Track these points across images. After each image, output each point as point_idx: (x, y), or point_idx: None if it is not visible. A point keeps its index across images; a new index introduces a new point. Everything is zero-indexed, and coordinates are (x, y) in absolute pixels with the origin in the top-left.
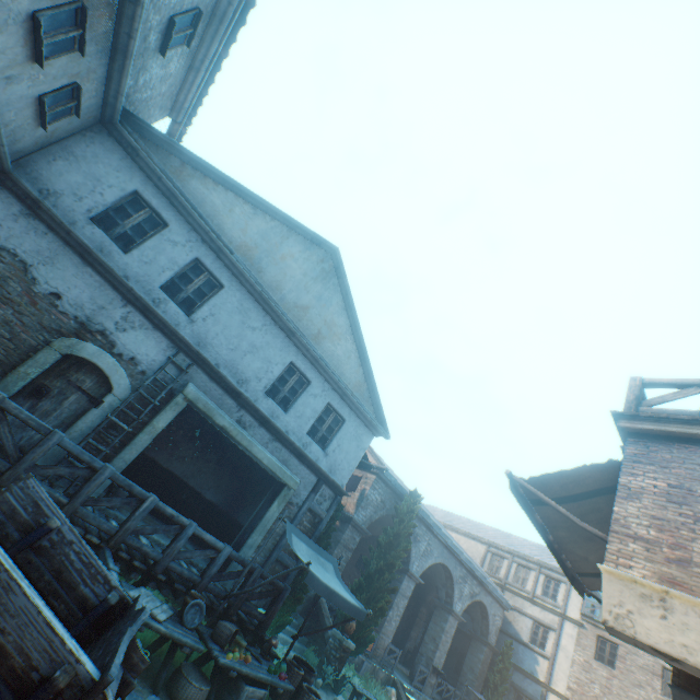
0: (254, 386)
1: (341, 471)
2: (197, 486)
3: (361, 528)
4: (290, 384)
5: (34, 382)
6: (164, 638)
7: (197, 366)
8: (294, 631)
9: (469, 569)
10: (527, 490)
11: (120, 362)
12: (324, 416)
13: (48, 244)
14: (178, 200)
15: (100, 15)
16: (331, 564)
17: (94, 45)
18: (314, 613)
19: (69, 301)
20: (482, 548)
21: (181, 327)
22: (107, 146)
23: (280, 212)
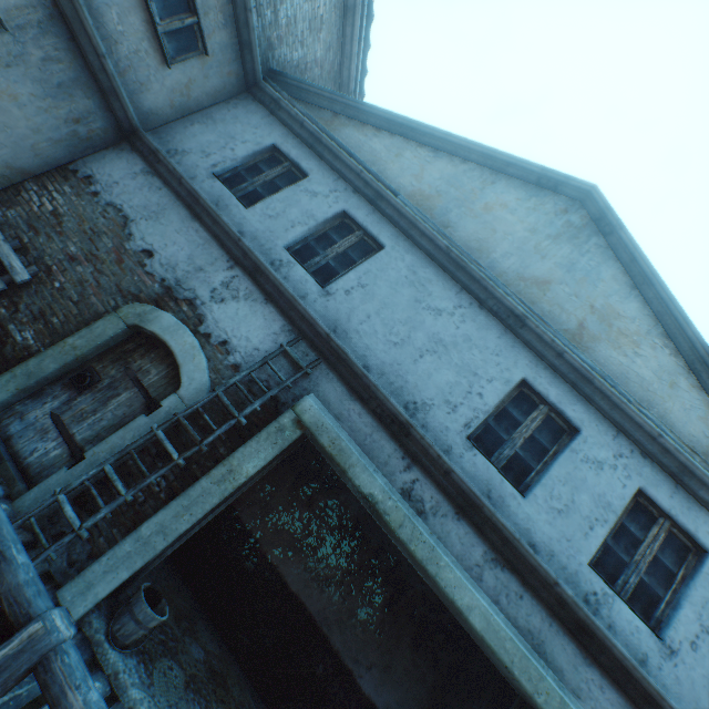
0: (440, 419)
1: None
2: (345, 651)
3: None
4: (525, 429)
5: (84, 365)
6: None
7: (327, 367)
8: None
9: None
10: None
11: (205, 347)
12: (632, 524)
13: (159, 199)
14: (322, 144)
15: None
16: None
17: None
18: None
19: (161, 260)
20: None
21: (307, 301)
22: (250, 109)
23: (475, 147)
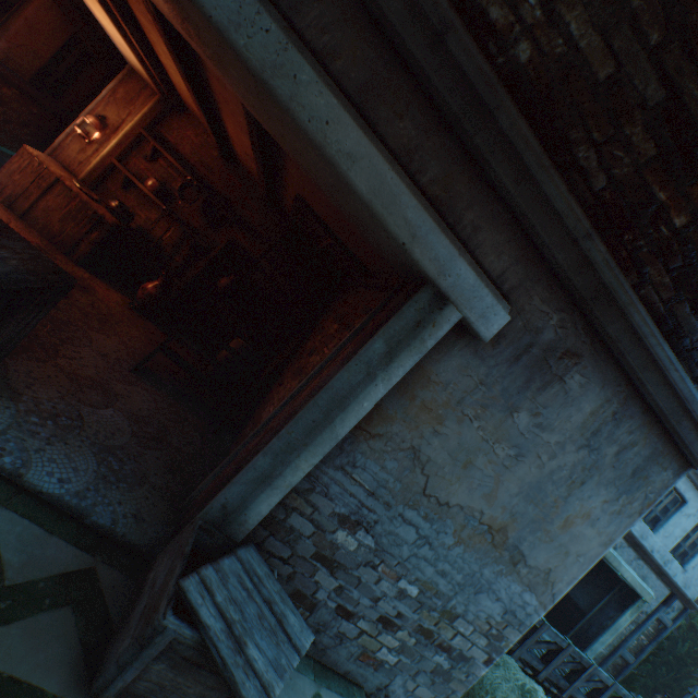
0: None
1: (695, 586)
2: None
3: None
4: (662, 503)
5: None
6: None
7: None
8: None
9: None
10: None
11: None
12: (689, 531)
13: None
14: None
15: None
16: None
17: None
18: None
19: None
20: None
21: None
22: None
23: None
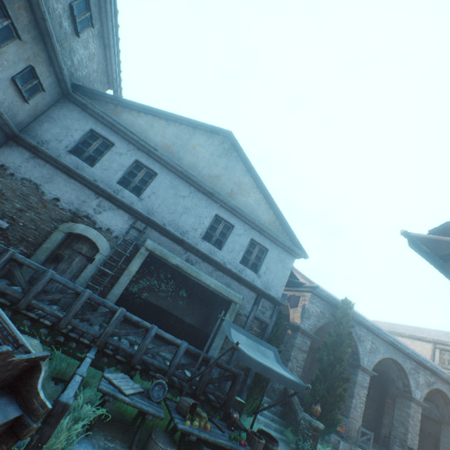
0: (192, 235)
1: (274, 287)
2: (178, 314)
3: (309, 334)
4: (219, 230)
5: (53, 253)
6: (140, 410)
7: (150, 228)
8: (273, 416)
9: (418, 361)
10: (432, 246)
11: (101, 233)
12: (250, 249)
13: (47, 171)
14: (116, 127)
15: (18, 8)
16: (272, 352)
17: (27, 34)
18: (286, 401)
19: (64, 201)
20: (429, 346)
21: (134, 205)
22: (70, 108)
23: (184, 118)
